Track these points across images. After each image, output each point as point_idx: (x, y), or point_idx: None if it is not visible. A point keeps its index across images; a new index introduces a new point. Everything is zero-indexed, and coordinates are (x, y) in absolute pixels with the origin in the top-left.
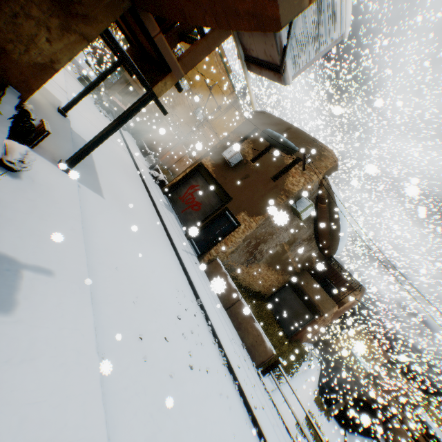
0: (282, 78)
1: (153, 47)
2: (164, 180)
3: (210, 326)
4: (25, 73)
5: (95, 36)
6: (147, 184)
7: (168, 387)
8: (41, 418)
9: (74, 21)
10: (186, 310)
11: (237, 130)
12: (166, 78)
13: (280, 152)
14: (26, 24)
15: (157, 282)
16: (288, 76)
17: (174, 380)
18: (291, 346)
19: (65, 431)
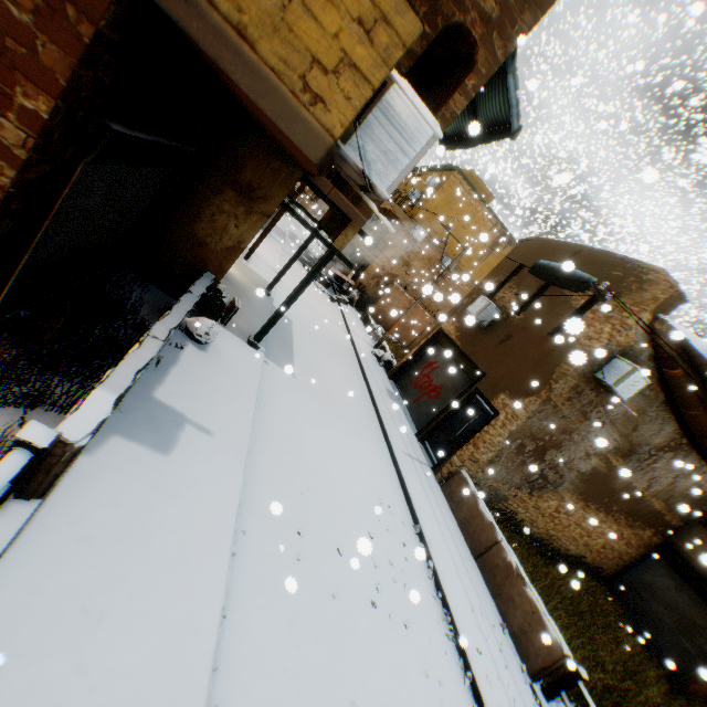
0: (377, 195)
1: (329, 202)
2: (390, 360)
3: (432, 569)
4: (219, 258)
5: (273, 210)
6: (363, 366)
7: (324, 606)
8: (166, 543)
9: (255, 203)
10: (387, 531)
11: (493, 273)
12: (347, 229)
13: (563, 290)
14: (220, 218)
15: (345, 481)
16: (381, 191)
17: (337, 604)
18: (677, 701)
19: (183, 565)
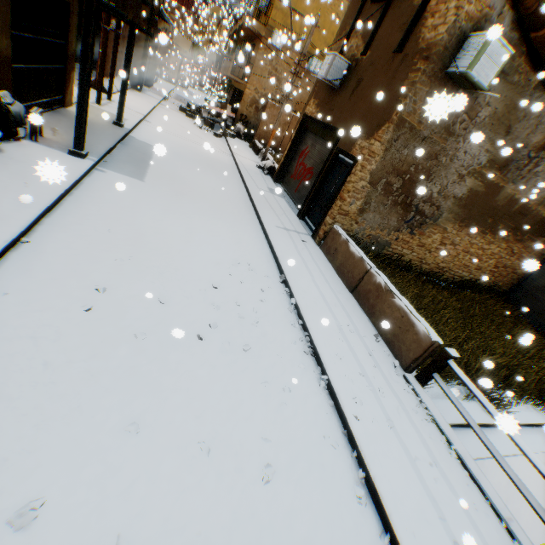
0: None
1: None
2: (273, 166)
3: (295, 305)
4: None
5: None
6: (242, 174)
7: (118, 347)
8: None
9: None
10: (241, 282)
11: (340, 31)
12: None
13: None
14: None
15: (191, 250)
16: None
17: (141, 343)
18: None
19: None
